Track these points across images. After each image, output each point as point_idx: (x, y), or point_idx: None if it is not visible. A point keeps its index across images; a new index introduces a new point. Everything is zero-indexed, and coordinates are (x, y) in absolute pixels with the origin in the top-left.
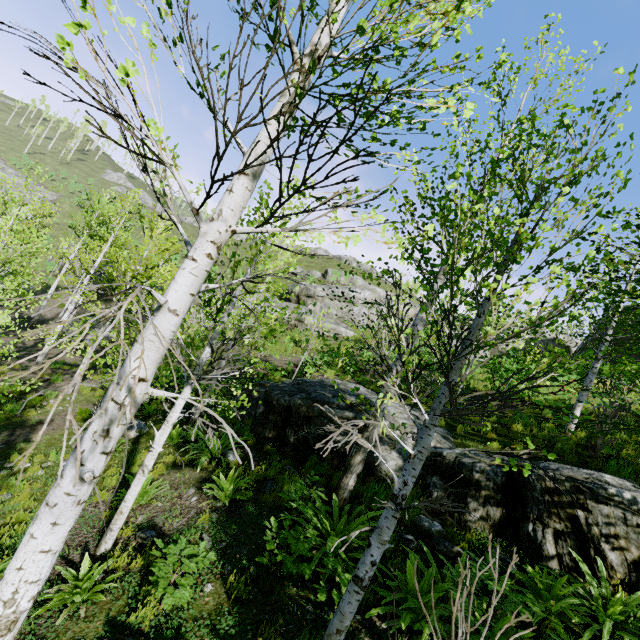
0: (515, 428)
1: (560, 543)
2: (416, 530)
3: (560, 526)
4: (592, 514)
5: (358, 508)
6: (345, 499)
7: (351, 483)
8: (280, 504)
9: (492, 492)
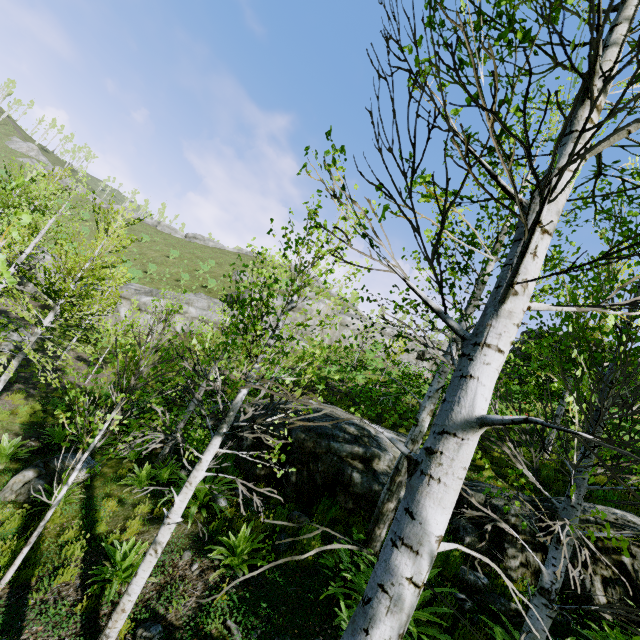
0: (495, 453)
1: (609, 590)
2: (461, 584)
3: (607, 573)
4: (636, 559)
5: None
6: (377, 552)
7: (383, 534)
8: (304, 565)
9: (529, 536)
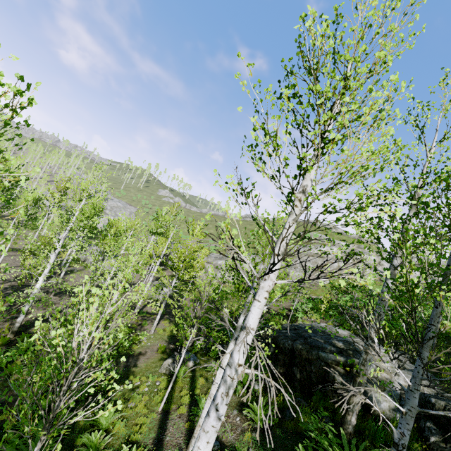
0: None
1: None
2: None
3: None
4: None
5: (363, 443)
6: (350, 433)
7: (353, 420)
8: (299, 431)
9: None
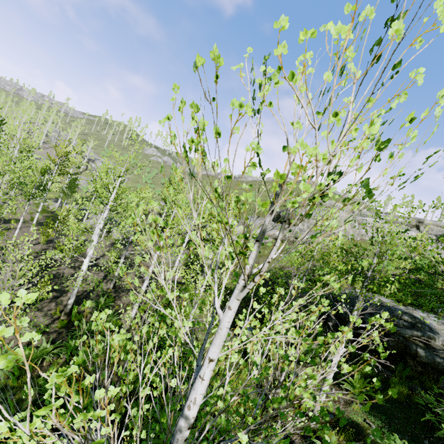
0: None
1: None
2: None
3: None
4: None
5: None
6: None
7: None
8: (399, 400)
9: None
